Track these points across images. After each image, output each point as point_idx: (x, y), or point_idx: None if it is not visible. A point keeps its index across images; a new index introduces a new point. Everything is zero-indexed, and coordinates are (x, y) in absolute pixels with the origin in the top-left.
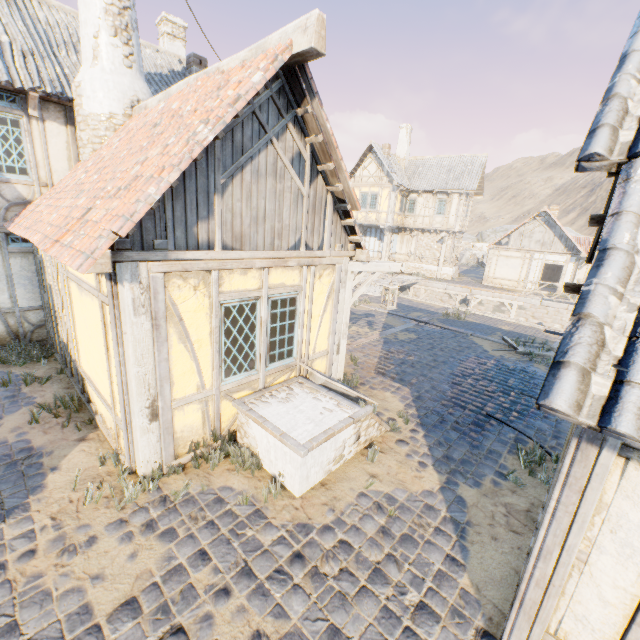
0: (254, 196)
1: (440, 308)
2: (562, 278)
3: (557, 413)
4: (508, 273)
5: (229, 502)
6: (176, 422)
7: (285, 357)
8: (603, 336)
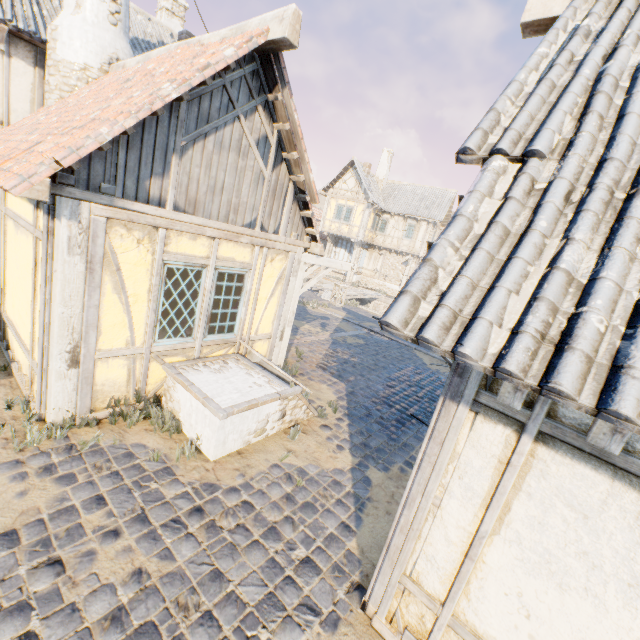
0: (214, 166)
1: None
2: None
3: (392, 329)
4: None
5: (139, 457)
6: (98, 374)
7: (226, 332)
8: (437, 276)
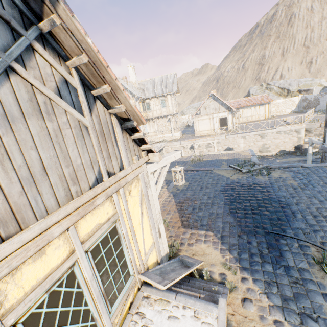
0: (13, 150)
1: (187, 157)
2: (228, 123)
3: None
4: (205, 127)
5: None
6: None
7: (124, 284)
8: None
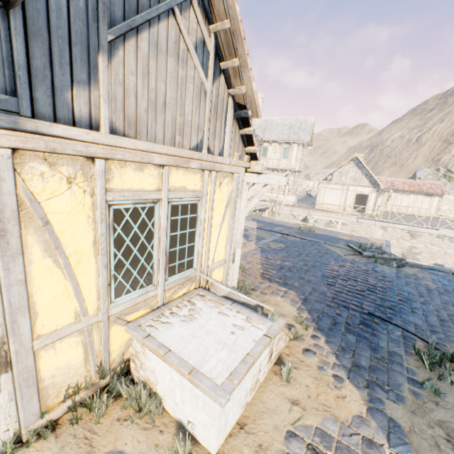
0: (152, 74)
1: (294, 224)
2: (368, 203)
3: None
4: (332, 200)
5: None
6: (42, 366)
7: (185, 268)
8: None
